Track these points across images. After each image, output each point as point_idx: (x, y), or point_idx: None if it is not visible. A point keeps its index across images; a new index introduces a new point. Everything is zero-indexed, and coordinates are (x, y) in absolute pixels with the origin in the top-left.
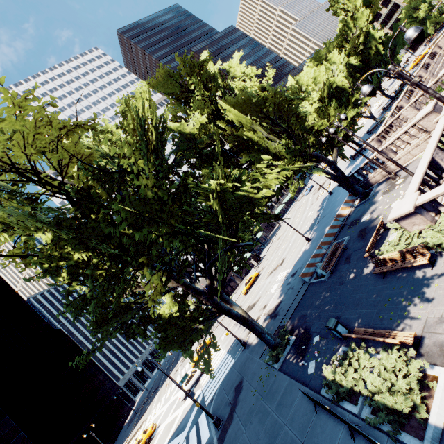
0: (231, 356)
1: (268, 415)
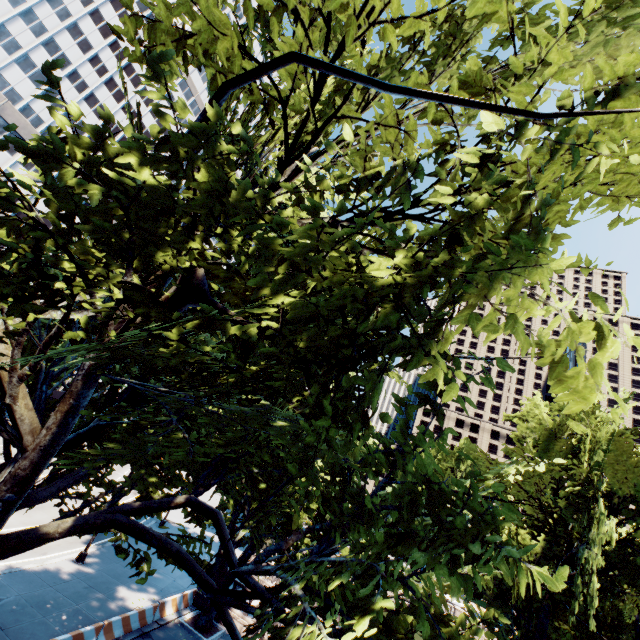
0: None
1: None
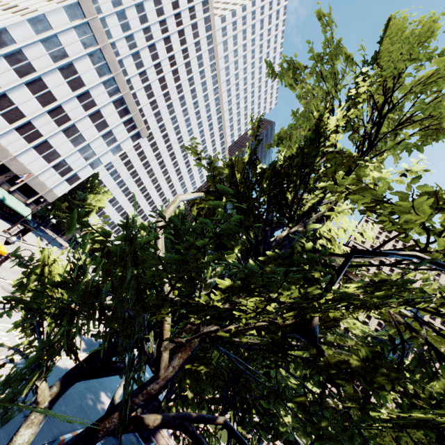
0: None
1: None
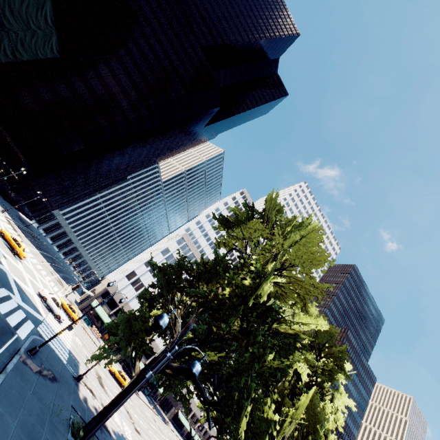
0: (68, 357)
1: (43, 427)
